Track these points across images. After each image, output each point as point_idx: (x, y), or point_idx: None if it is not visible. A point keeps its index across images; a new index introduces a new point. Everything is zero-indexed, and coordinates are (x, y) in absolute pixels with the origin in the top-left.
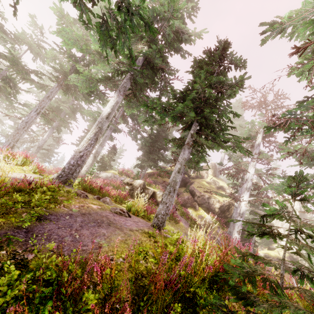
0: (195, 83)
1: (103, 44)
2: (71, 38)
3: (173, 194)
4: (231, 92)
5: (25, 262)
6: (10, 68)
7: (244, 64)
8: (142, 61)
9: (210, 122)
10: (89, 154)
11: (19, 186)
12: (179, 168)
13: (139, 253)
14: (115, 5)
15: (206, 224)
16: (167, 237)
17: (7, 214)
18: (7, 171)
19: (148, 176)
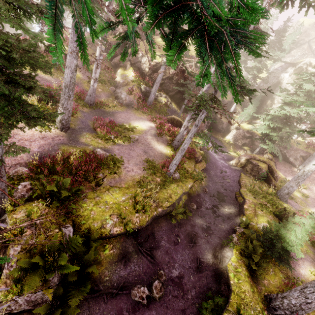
0: None
1: None
2: None
3: None
4: None
5: None
6: None
7: None
8: None
9: None
10: None
11: None
12: None
13: None
14: None
15: (124, 82)
16: None
17: None
18: None
19: None
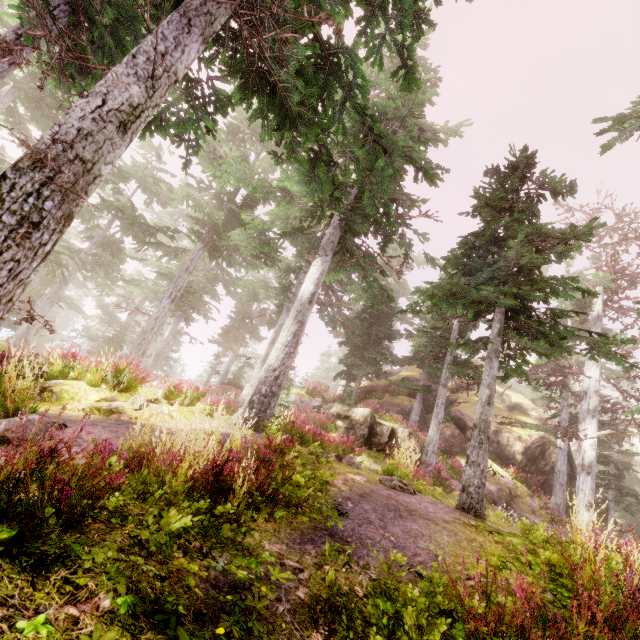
0: (503, 245)
1: (315, 189)
2: (236, 171)
3: (487, 445)
4: (564, 249)
5: (391, 585)
6: (131, 232)
7: (572, 188)
8: (354, 191)
9: (526, 303)
10: (287, 372)
11: (262, 455)
12: (489, 395)
13: (504, 565)
14: (358, 143)
15: (502, 490)
16: (502, 530)
17: (302, 509)
18: (179, 419)
19: (364, 395)
